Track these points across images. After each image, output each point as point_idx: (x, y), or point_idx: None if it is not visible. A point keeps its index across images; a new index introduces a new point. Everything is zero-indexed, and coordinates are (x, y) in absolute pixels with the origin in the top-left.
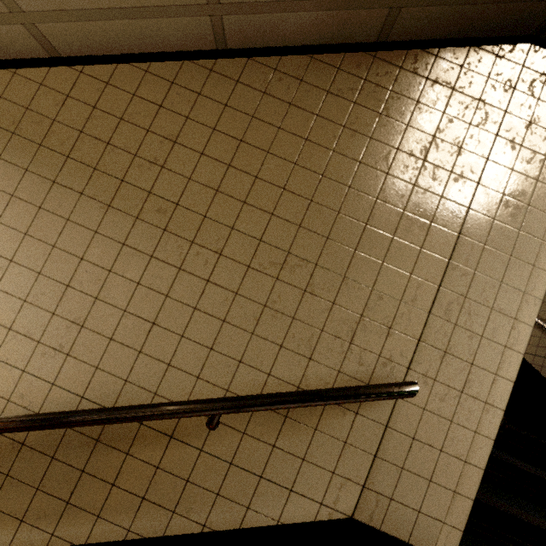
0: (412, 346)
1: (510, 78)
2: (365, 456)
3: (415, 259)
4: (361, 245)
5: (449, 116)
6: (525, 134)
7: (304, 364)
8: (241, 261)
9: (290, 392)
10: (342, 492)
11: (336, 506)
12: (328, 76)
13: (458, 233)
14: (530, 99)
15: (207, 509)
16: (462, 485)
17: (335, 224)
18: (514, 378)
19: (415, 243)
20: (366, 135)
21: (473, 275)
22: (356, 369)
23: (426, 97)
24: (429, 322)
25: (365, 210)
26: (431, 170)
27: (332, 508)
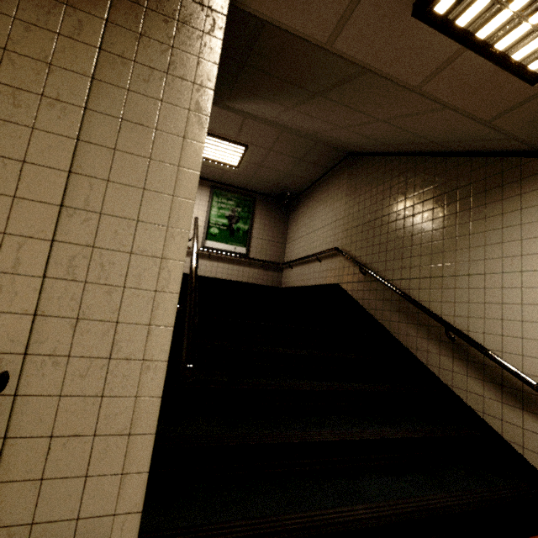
0: (26, 325)
1: None
2: None
3: (8, 213)
4: None
5: (24, 22)
6: (136, 48)
7: None
8: None
9: None
10: None
11: None
12: None
13: (68, 171)
14: (135, 7)
15: None
16: (131, 462)
17: None
18: (172, 322)
19: (4, 192)
20: None
21: (99, 219)
22: None
23: None
24: (46, 287)
25: None
26: (9, 93)
27: None
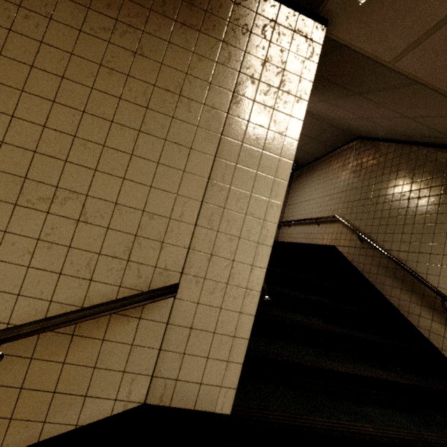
0: (183, 254)
1: (247, 22)
2: (151, 352)
3: (180, 181)
4: (129, 173)
5: (198, 55)
6: (261, 71)
7: (86, 286)
8: (7, 200)
9: (62, 313)
10: (134, 385)
11: (130, 398)
12: (79, 15)
13: (214, 156)
14: (263, 41)
15: (2, 435)
16: (233, 355)
17: (102, 157)
18: (266, 266)
19: (178, 167)
20: (123, 72)
21: (229, 190)
22: (135, 282)
23: (177, 38)
24: (196, 232)
25: (130, 141)
26: (186, 103)
27: (126, 400)
